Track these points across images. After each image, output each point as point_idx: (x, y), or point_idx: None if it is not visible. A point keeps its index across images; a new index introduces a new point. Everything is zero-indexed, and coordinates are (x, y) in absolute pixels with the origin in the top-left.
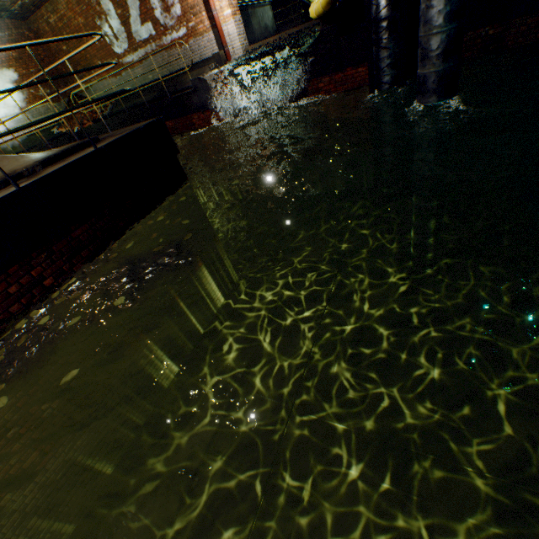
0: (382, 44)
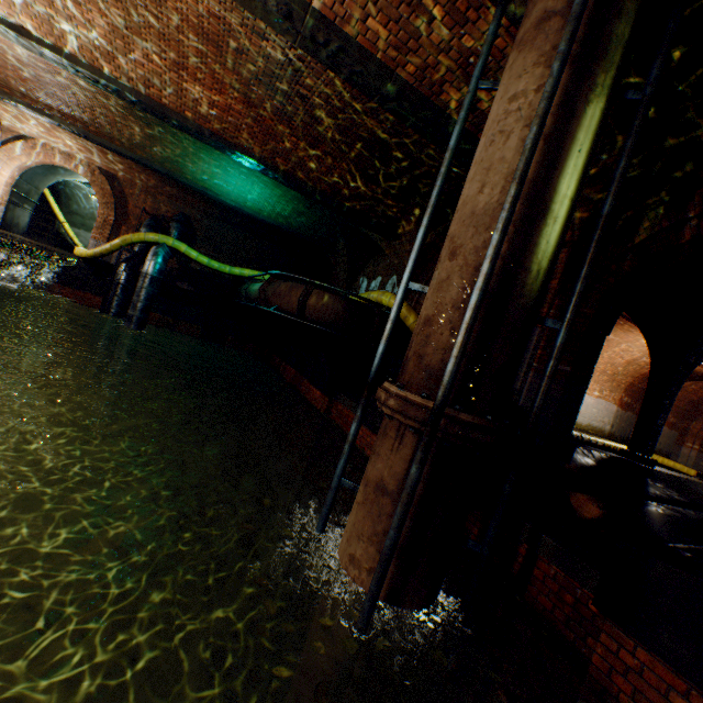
0: (117, 293)
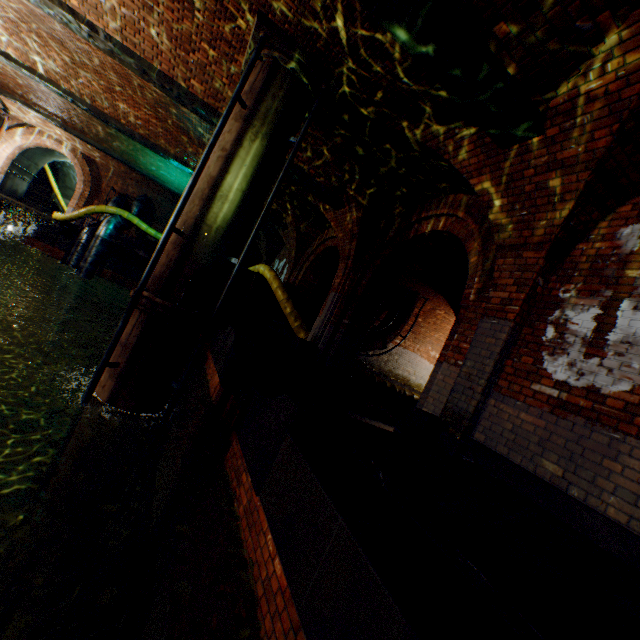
0: (78, 250)
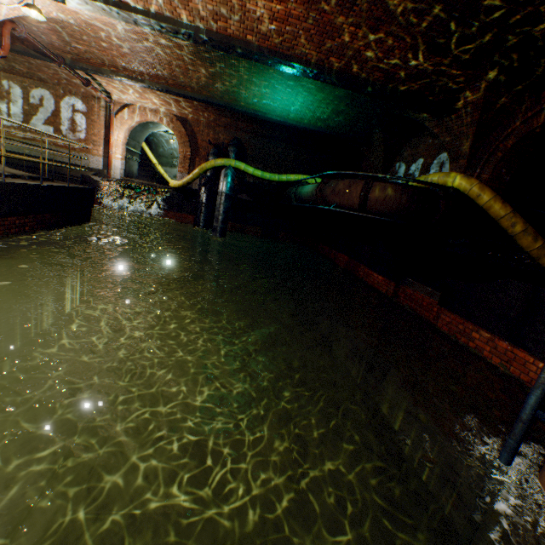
0: (202, 211)
